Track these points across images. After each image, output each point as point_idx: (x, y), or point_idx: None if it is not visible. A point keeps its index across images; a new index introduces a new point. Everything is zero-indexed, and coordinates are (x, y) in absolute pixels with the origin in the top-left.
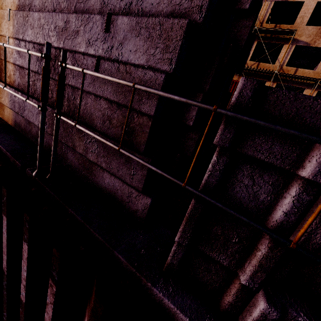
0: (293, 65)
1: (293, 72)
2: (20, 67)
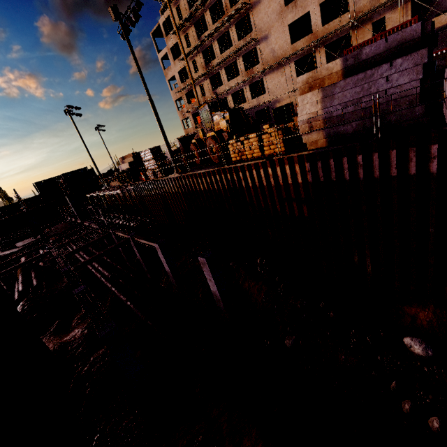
0: None
1: None
2: (329, 118)
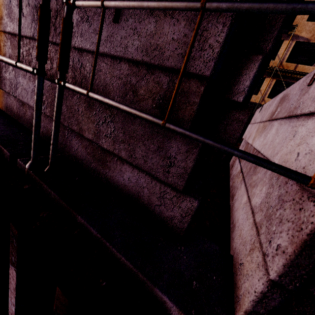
0: (291, 62)
1: (293, 69)
2: (12, 34)
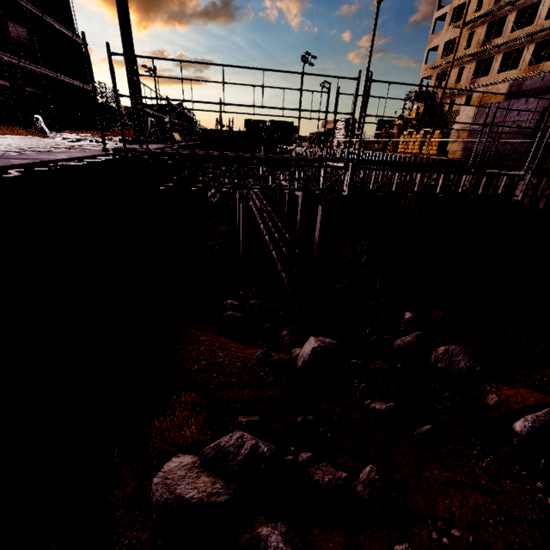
0: None
1: None
2: (472, 133)
